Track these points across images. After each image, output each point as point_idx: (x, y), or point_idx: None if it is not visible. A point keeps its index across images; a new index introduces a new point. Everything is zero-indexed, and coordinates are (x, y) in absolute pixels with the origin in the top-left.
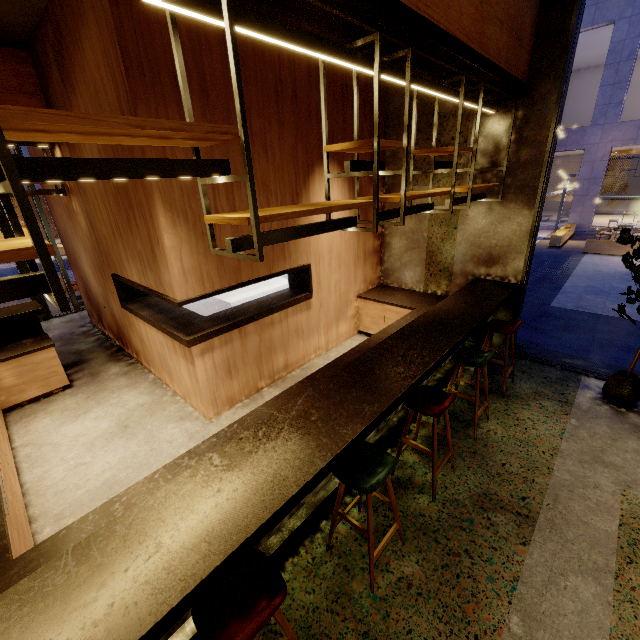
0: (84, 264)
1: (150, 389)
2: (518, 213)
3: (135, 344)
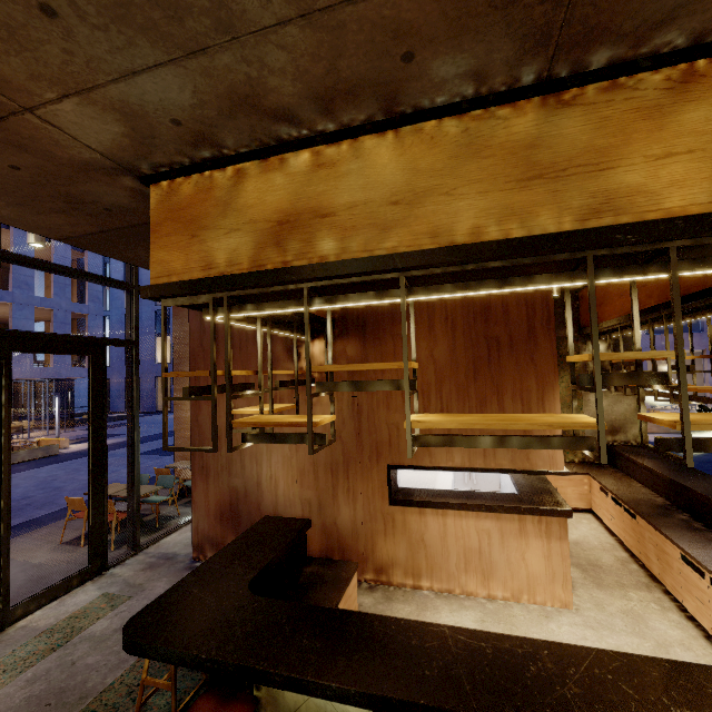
0: (270, 465)
1: (455, 604)
2: (625, 397)
3: (385, 555)
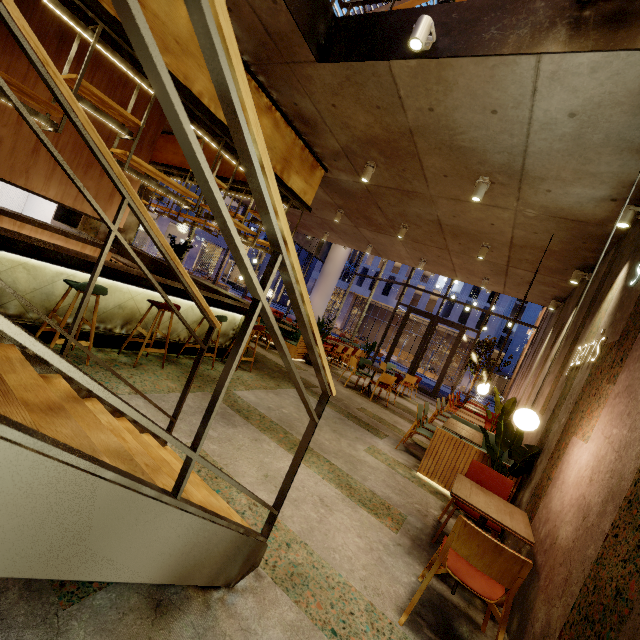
0: None
1: None
2: None
3: None
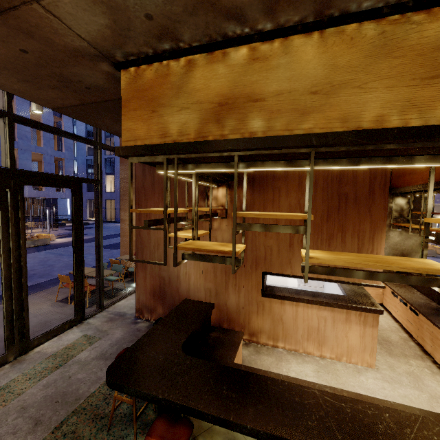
0: (185, 266)
1: (299, 359)
2: (414, 236)
3: (256, 326)
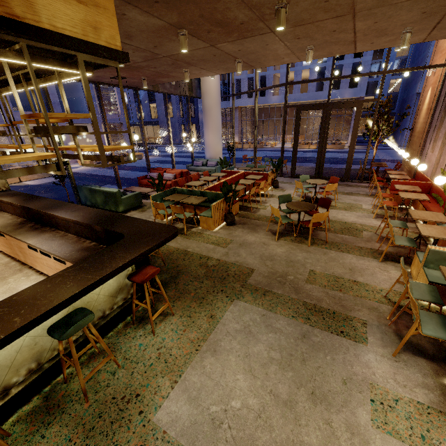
0: None
1: None
2: None
3: None
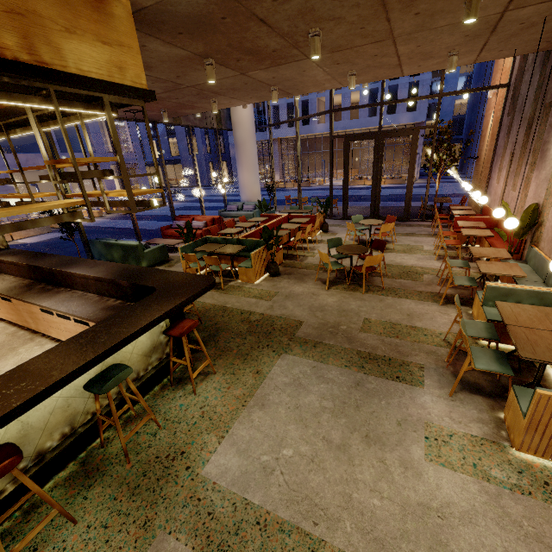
0: None
1: None
2: None
3: None
